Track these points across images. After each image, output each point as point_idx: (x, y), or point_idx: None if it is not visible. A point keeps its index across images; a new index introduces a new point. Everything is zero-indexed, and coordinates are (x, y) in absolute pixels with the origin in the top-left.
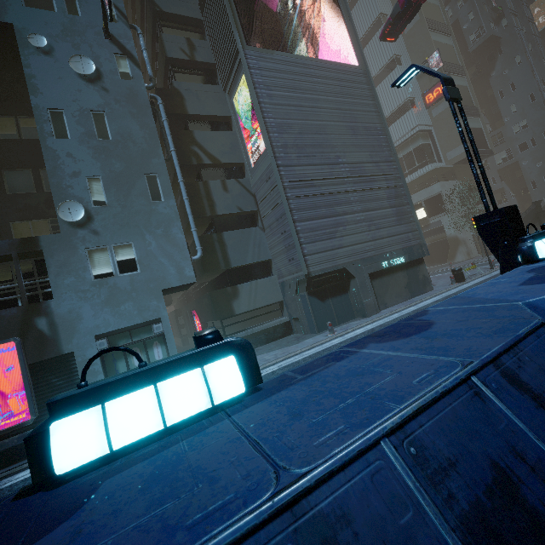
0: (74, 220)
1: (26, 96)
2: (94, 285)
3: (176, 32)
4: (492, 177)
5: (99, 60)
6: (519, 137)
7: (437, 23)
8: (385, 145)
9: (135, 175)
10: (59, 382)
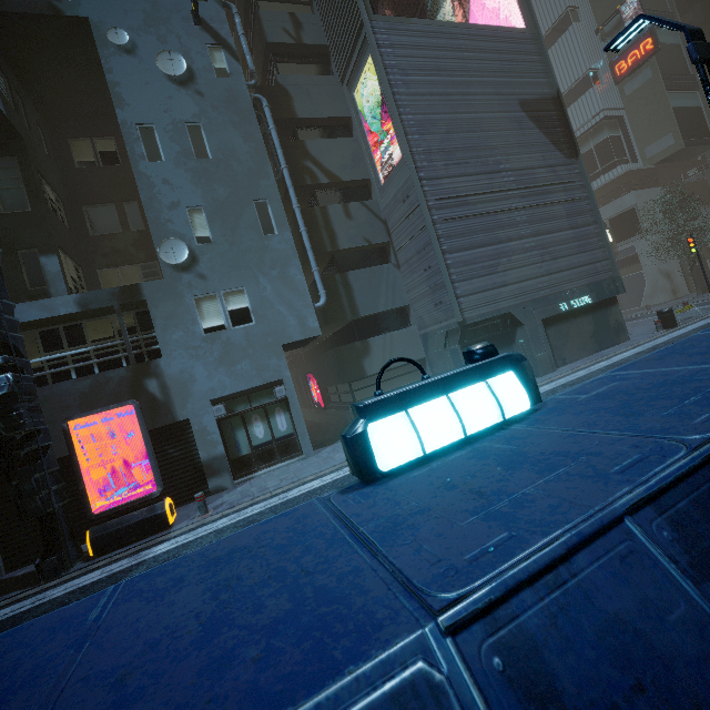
0: (177, 262)
1: (102, 111)
2: (206, 341)
3: (276, 7)
4: None
5: (189, 54)
6: None
7: None
8: (563, 140)
9: (242, 203)
10: (176, 453)
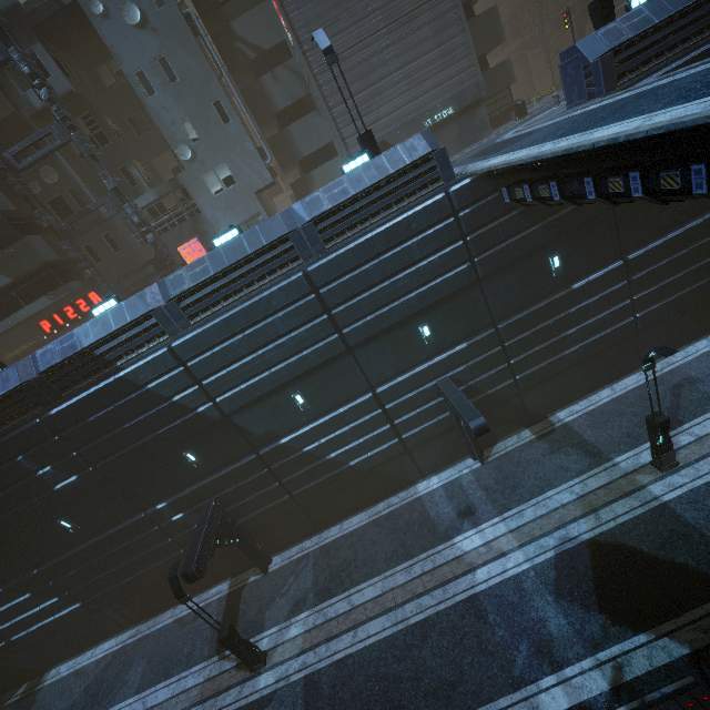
0: (188, 158)
1: (103, 40)
2: (217, 199)
3: None
4: None
5: None
6: None
7: None
8: None
9: (206, 107)
10: None
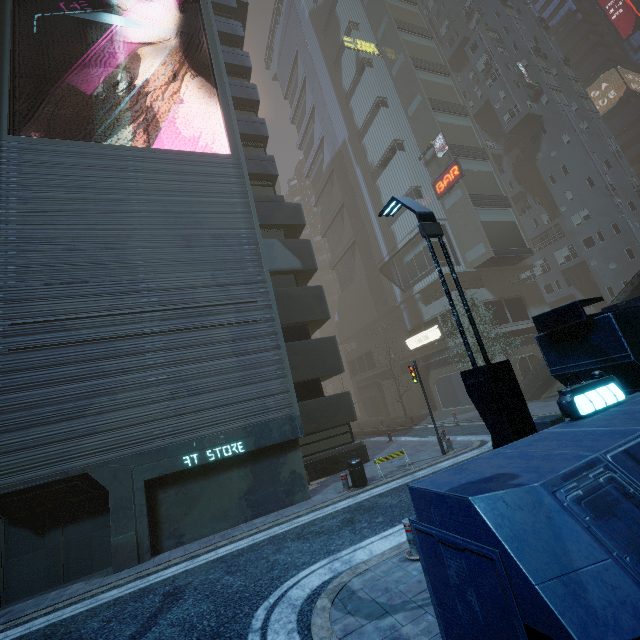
0: None
1: None
2: None
3: None
4: (556, 280)
5: None
6: (582, 230)
7: (447, 103)
8: (251, 258)
9: None
10: None
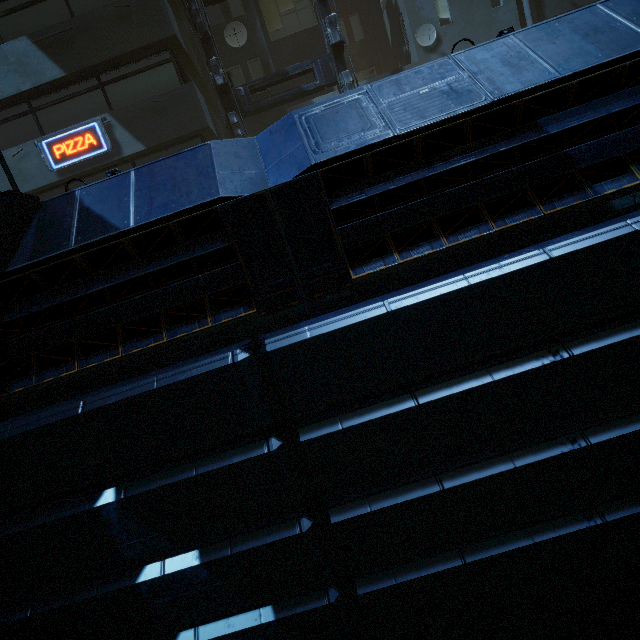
0: (428, 44)
1: None
2: None
3: None
4: None
5: None
6: None
7: None
8: None
9: None
10: None
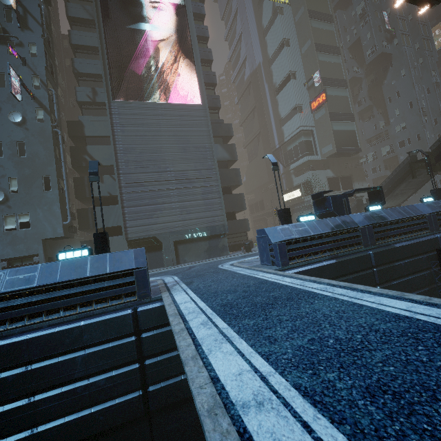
0: None
1: None
2: (5, 234)
3: (89, 83)
4: (379, 165)
5: (26, 112)
6: (399, 136)
7: (327, 46)
8: (210, 158)
9: (37, 176)
10: None
